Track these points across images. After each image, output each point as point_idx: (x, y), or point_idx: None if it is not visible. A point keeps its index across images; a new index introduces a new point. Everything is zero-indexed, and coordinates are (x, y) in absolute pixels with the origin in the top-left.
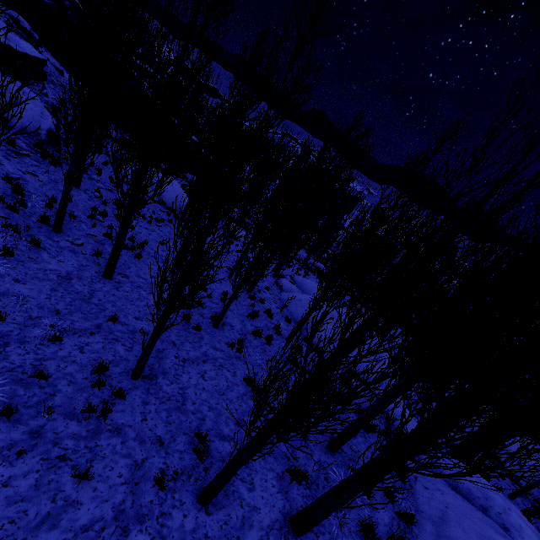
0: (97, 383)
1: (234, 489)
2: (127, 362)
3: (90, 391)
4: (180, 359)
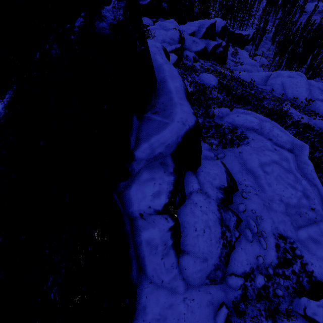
0: None
1: None
2: None
3: None
4: None
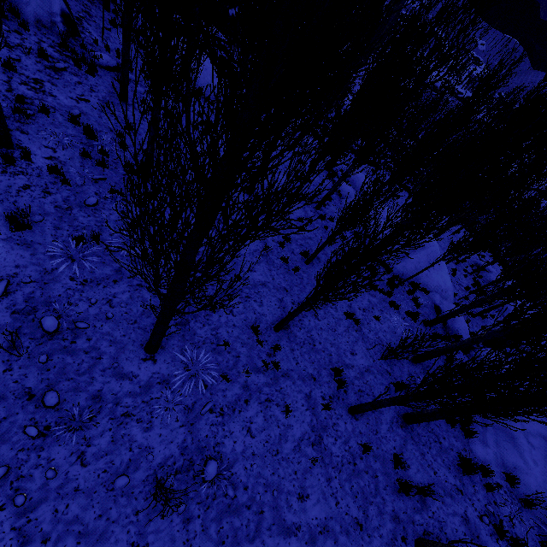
0: (260, 343)
1: (365, 402)
2: (265, 317)
3: (257, 349)
4: (296, 305)
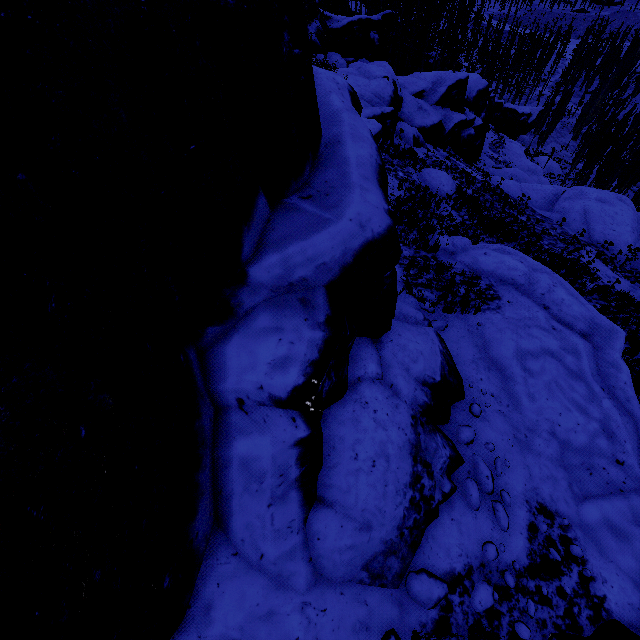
0: None
1: None
2: None
3: None
4: None
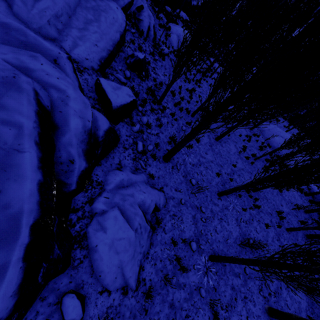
0: (250, 196)
1: (290, 227)
2: None
3: (249, 199)
4: None
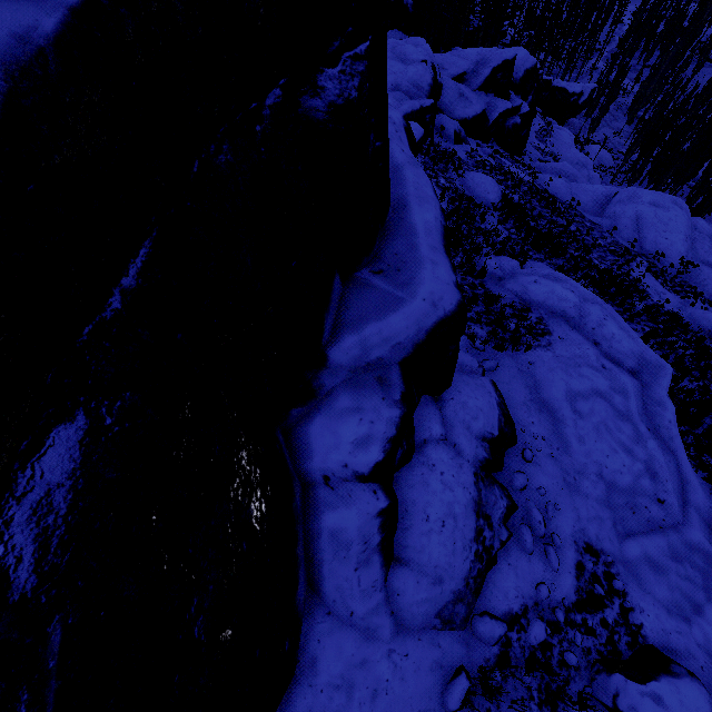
0: None
1: None
2: None
3: None
4: None
